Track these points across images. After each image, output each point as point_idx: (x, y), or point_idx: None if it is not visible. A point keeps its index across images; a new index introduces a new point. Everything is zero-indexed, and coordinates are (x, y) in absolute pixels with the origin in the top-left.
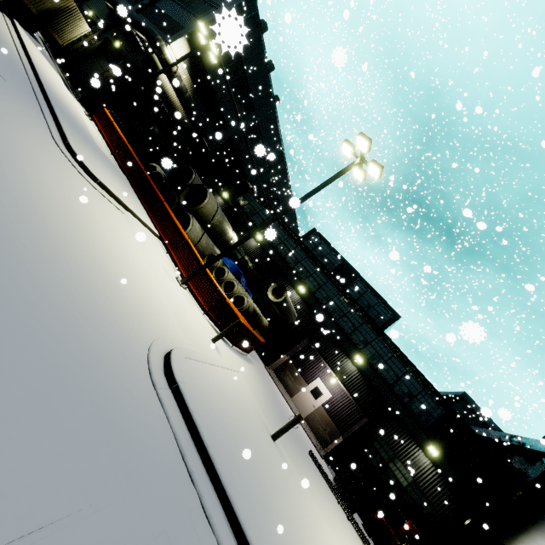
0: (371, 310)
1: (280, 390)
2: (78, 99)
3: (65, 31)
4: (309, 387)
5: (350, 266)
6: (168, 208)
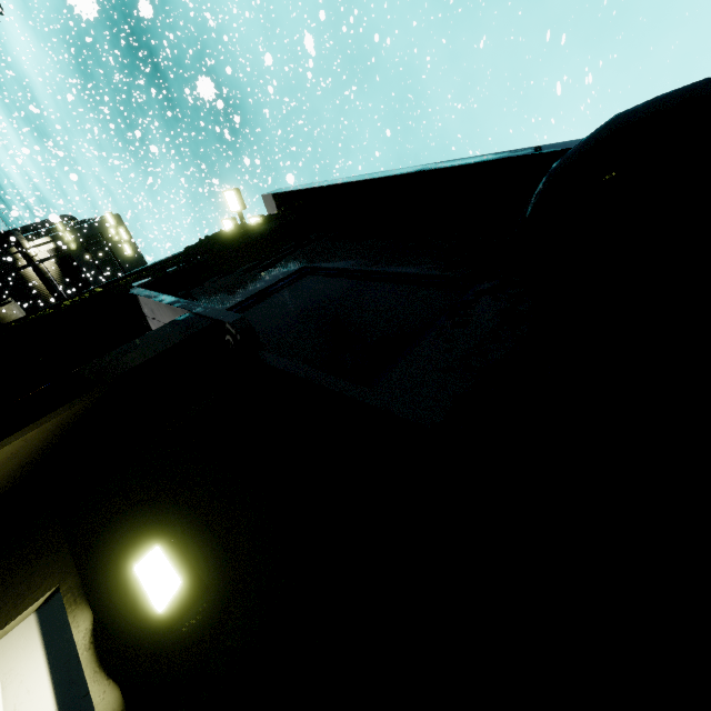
0: None
1: None
2: None
3: None
4: None
5: None
6: None
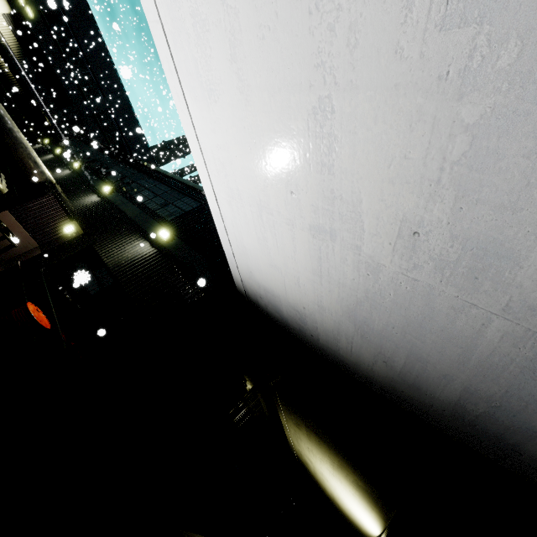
0: None
1: None
2: None
3: None
4: None
5: None
6: None
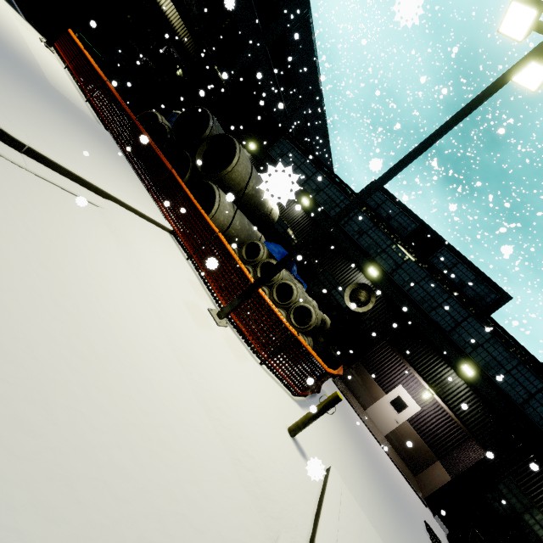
0: (466, 289)
1: (357, 412)
2: (30, 20)
3: None
4: (388, 397)
5: (430, 230)
6: (179, 180)
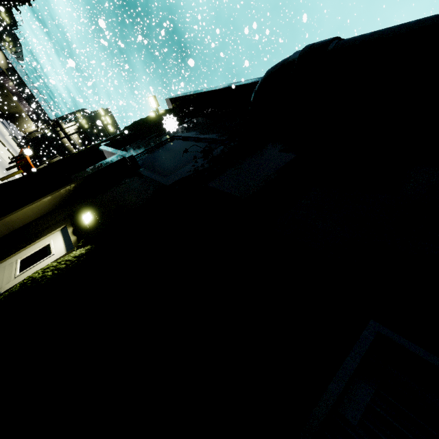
0: None
1: None
2: (18, 144)
3: (22, 125)
4: None
5: None
6: None
